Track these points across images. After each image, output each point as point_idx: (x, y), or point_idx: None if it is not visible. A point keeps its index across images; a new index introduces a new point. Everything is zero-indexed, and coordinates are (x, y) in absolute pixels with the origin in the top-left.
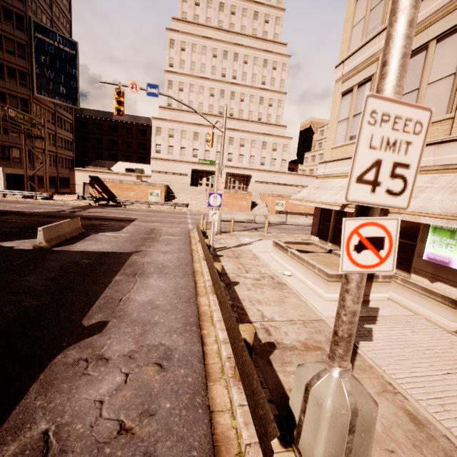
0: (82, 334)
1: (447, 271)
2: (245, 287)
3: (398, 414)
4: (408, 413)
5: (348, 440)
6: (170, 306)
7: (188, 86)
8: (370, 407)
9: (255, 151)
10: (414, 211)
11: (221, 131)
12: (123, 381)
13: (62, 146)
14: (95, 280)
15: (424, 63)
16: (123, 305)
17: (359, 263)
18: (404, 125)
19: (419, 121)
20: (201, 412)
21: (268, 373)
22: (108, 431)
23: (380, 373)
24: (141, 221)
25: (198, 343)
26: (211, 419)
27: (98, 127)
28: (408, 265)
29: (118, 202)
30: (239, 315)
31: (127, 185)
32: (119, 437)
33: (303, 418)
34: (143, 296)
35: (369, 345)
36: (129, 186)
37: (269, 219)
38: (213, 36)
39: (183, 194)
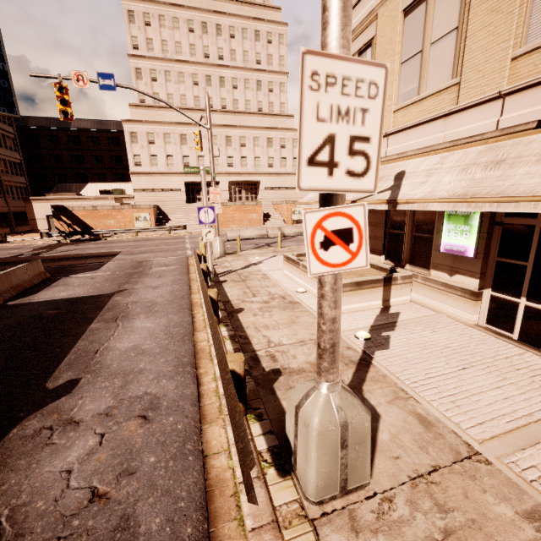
0: (46, 399)
1: (464, 261)
2: (251, 313)
3: (408, 419)
4: (418, 416)
5: (341, 456)
6: (159, 349)
7: (163, 73)
8: (361, 417)
9: (260, 150)
10: (421, 198)
11: (206, 128)
12: (97, 443)
13: (7, 170)
14: (64, 333)
15: (425, 17)
16: (100, 357)
17: (329, 263)
18: (356, 88)
19: (373, 82)
20: (192, 459)
21: (271, 403)
22: (77, 502)
23: (393, 380)
24: (127, 254)
25: (193, 385)
26: (205, 464)
27: (54, 140)
28: (427, 261)
29: (97, 234)
30: (241, 346)
31: (104, 211)
32: (91, 505)
33: (296, 443)
34: (126, 342)
35: (385, 353)
36: (107, 212)
37: (284, 231)
38: (185, 3)
39: (179, 214)
